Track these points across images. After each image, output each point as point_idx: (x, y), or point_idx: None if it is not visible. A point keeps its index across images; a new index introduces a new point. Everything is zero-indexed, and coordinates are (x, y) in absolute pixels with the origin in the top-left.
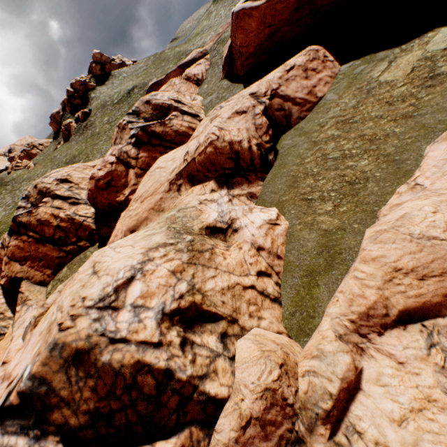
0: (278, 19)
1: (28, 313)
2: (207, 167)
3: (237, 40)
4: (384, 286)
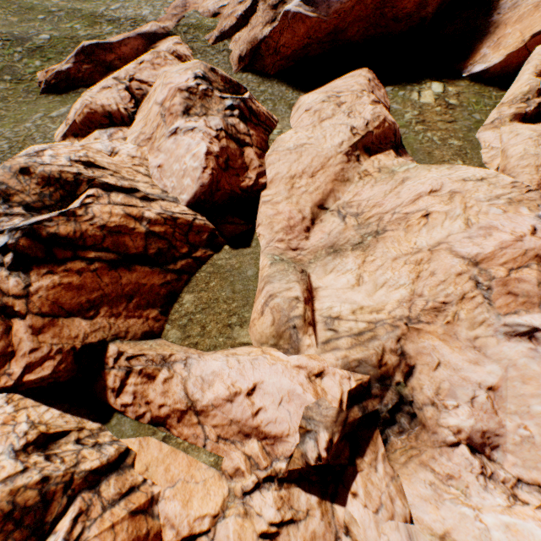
0: (317, 35)
1: (195, 368)
2: (380, 140)
3: (283, 38)
4: (537, 173)
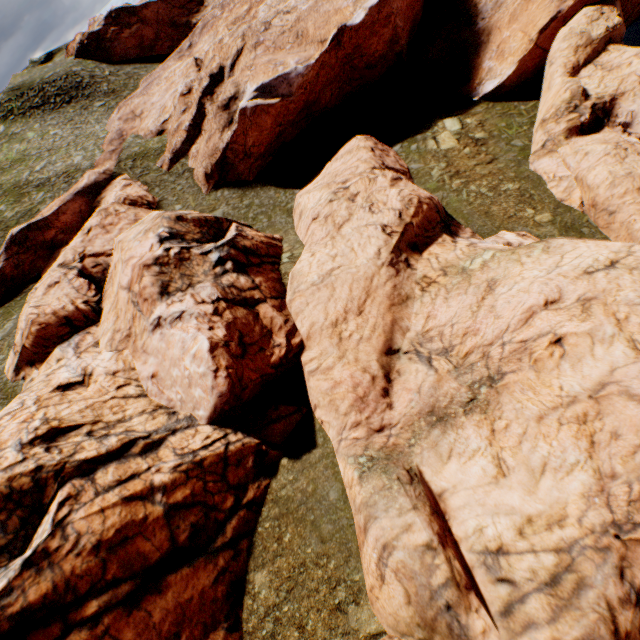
0: (287, 119)
1: None
2: (424, 227)
3: (250, 139)
4: None
